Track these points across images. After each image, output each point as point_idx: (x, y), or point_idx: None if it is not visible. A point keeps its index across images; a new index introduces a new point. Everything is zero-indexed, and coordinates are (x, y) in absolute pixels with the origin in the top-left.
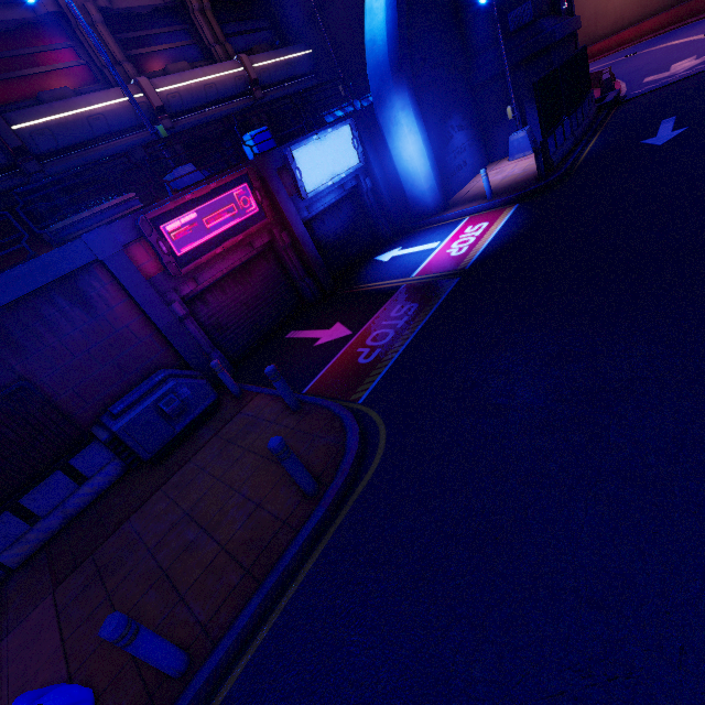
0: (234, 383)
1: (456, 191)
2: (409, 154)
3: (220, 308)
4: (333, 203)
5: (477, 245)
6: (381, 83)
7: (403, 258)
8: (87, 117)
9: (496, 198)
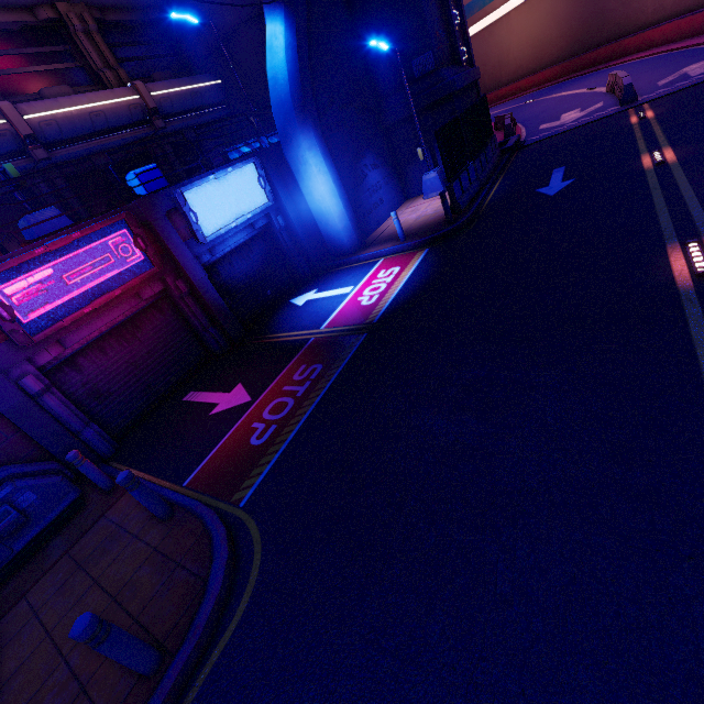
0: (101, 476)
1: (374, 228)
2: (320, 194)
3: (99, 372)
4: (241, 243)
5: (387, 293)
6: (286, 121)
7: (317, 303)
8: None
9: (408, 241)
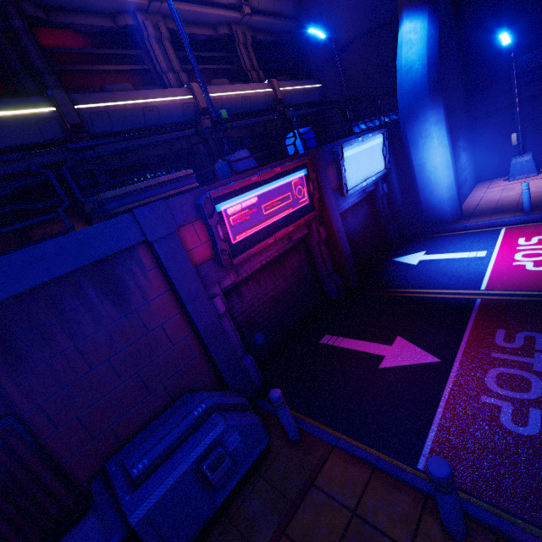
0: (293, 423)
1: (461, 203)
2: (433, 165)
3: (253, 303)
4: (355, 203)
5: None
6: (415, 100)
7: (441, 264)
8: (143, 107)
9: (538, 212)
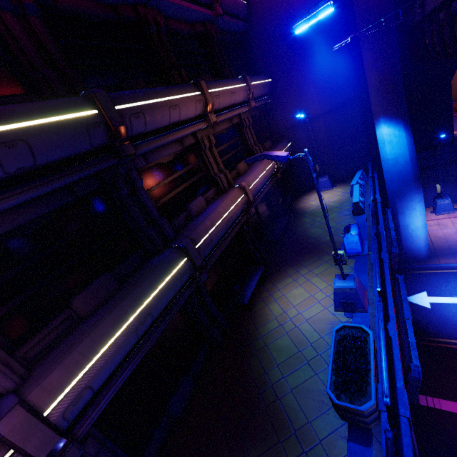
0: None
1: None
2: (415, 226)
3: None
4: None
5: None
6: (403, 185)
7: (453, 310)
8: (226, 222)
9: None
